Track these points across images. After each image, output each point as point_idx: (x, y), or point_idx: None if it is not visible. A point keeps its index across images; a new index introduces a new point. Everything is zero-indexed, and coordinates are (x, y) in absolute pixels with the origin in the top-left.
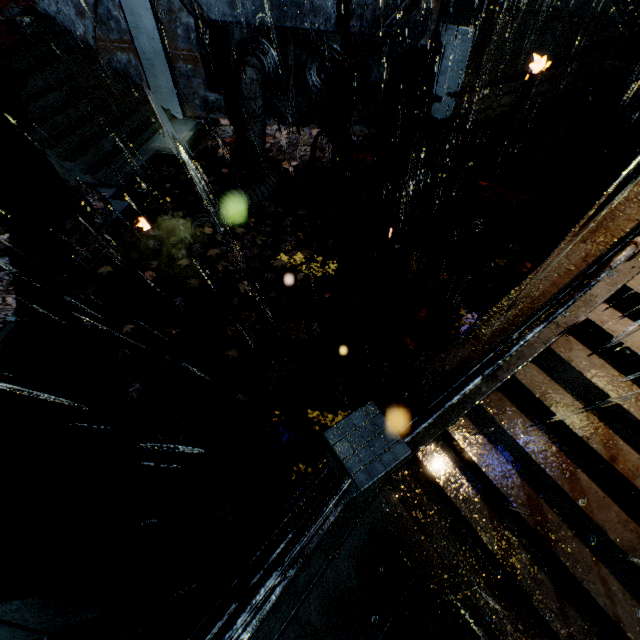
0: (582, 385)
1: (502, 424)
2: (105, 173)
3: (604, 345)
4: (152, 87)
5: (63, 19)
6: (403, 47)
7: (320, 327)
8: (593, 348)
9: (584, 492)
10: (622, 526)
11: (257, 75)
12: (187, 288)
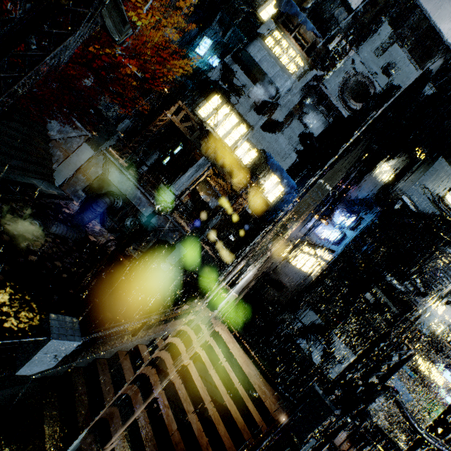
0: (159, 357)
1: (122, 362)
2: (0, 168)
3: (172, 346)
4: (58, 168)
5: (50, 126)
6: (164, 238)
7: (57, 299)
8: (168, 348)
9: (137, 400)
10: (144, 417)
11: (110, 203)
12: (0, 236)
